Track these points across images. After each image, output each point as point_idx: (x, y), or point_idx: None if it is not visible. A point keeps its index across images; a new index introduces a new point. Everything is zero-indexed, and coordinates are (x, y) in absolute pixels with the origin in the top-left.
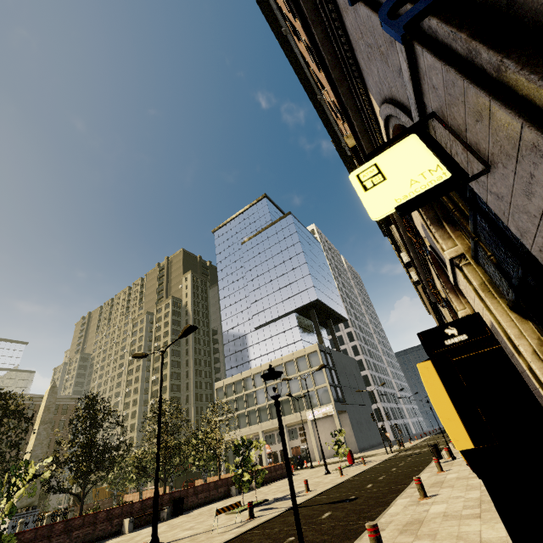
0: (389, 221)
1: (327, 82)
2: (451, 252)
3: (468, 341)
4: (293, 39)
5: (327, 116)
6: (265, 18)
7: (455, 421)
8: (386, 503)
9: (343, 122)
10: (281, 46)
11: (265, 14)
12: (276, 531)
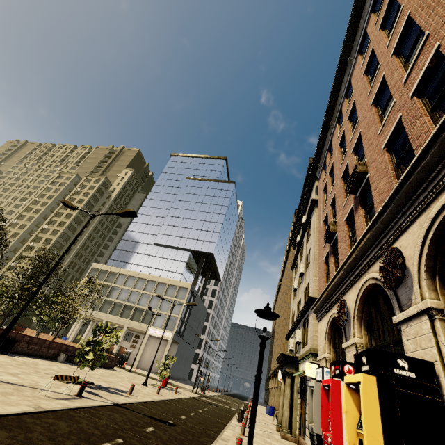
0: (328, 239)
1: (372, 116)
2: (434, 303)
3: (416, 381)
4: (352, 70)
5: (325, 139)
6: (345, 40)
7: (378, 442)
8: (203, 444)
9: (352, 151)
10: (338, 68)
11: (347, 38)
12: (103, 423)
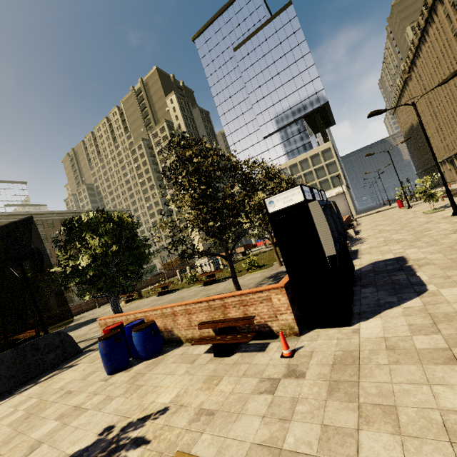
0: None
1: None
2: None
3: None
4: None
5: None
6: None
7: None
8: None
9: None
10: None
11: None
12: None
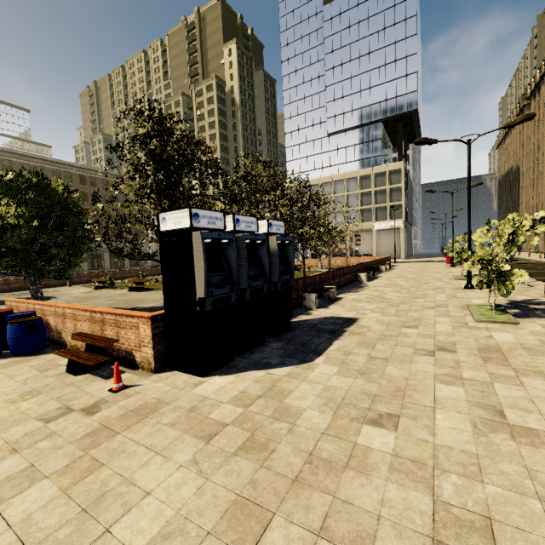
0: None
1: None
2: None
3: None
4: None
5: None
6: None
7: None
8: None
9: None
10: None
11: None
12: None
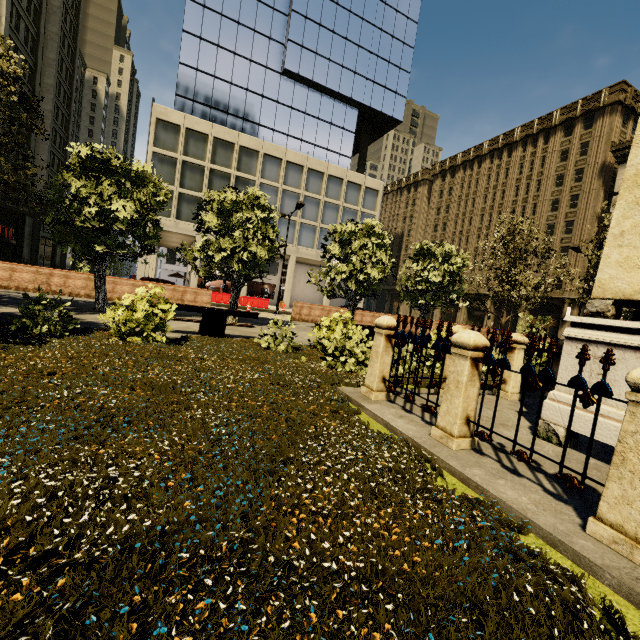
0: None
1: None
2: None
3: None
4: None
5: None
6: None
7: None
8: None
9: None
10: None
11: None
12: None
